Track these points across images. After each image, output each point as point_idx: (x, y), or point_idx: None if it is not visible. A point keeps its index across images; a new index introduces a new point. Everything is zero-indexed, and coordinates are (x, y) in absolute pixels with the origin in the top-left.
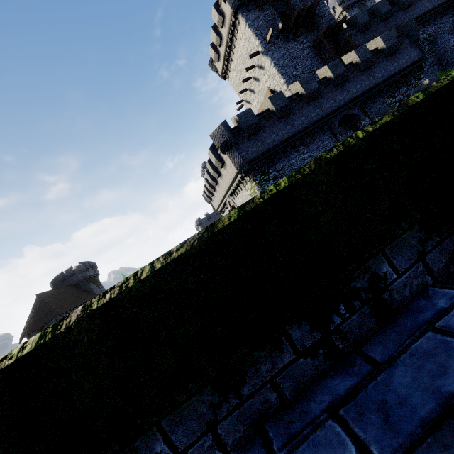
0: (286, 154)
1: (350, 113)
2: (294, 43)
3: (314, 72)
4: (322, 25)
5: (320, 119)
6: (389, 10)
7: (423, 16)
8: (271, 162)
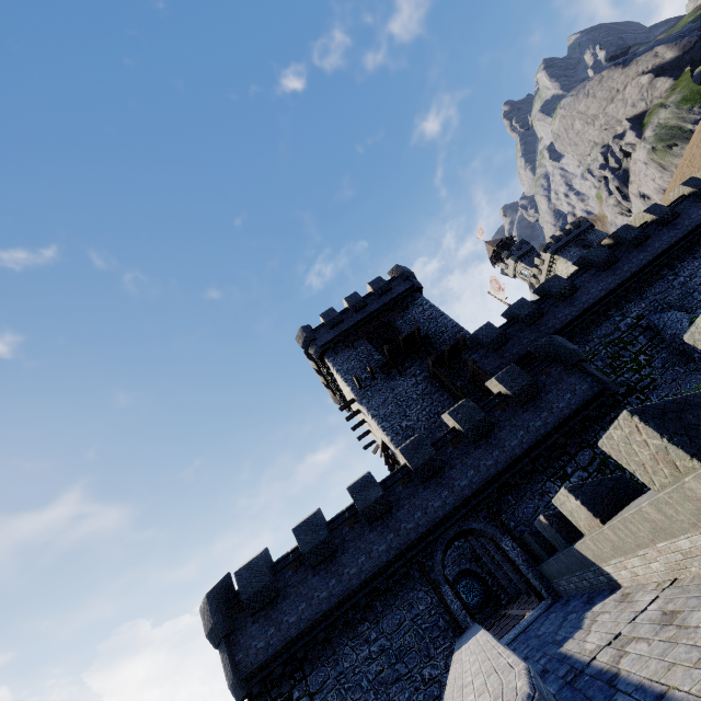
0: (329, 649)
1: (468, 528)
2: (402, 378)
3: (438, 414)
4: (444, 342)
5: (398, 556)
6: (534, 311)
7: (610, 296)
8: (299, 669)
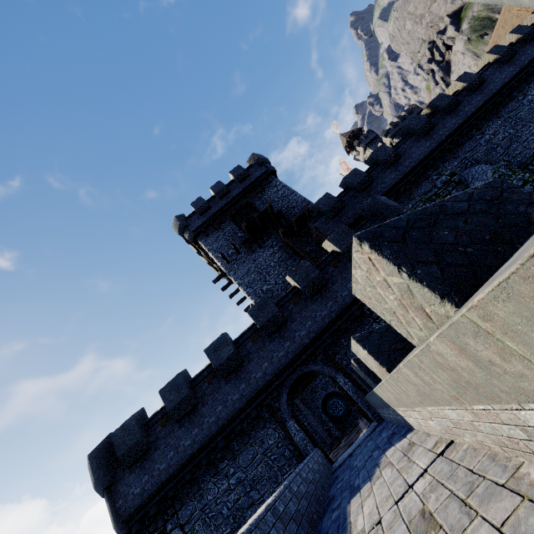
0: (195, 487)
1: (308, 371)
2: (261, 250)
3: None
4: (295, 216)
5: (249, 402)
6: (364, 178)
7: (428, 159)
8: (171, 506)
